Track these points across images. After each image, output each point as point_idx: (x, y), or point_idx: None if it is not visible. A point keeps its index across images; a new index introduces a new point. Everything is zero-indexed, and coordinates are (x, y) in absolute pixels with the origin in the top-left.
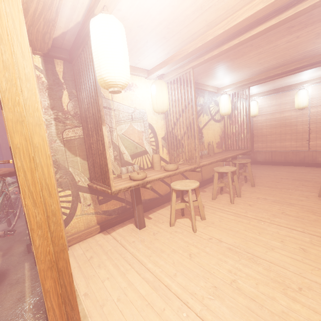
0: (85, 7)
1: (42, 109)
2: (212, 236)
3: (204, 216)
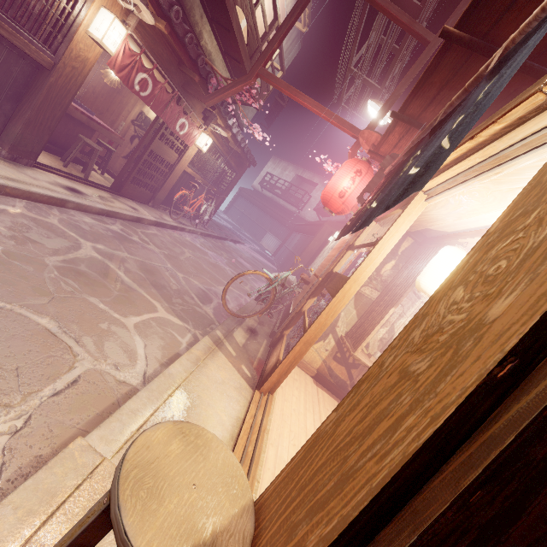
0: (457, 230)
1: None
2: None
3: None
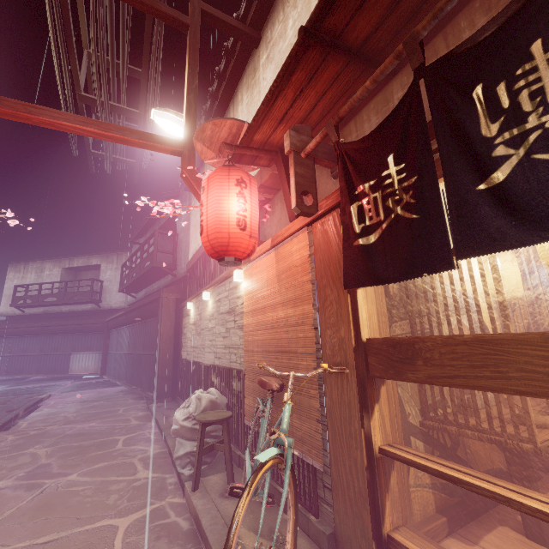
0: None
1: (380, 293)
2: None
3: None
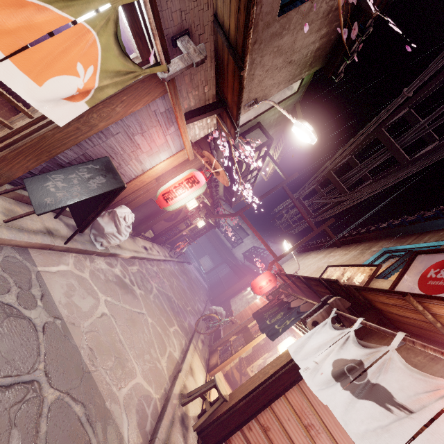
0: None
1: None
2: None
3: None
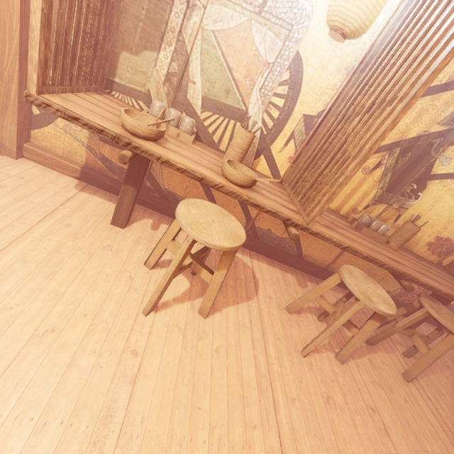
0: None
1: None
2: (144, 355)
3: (207, 312)
